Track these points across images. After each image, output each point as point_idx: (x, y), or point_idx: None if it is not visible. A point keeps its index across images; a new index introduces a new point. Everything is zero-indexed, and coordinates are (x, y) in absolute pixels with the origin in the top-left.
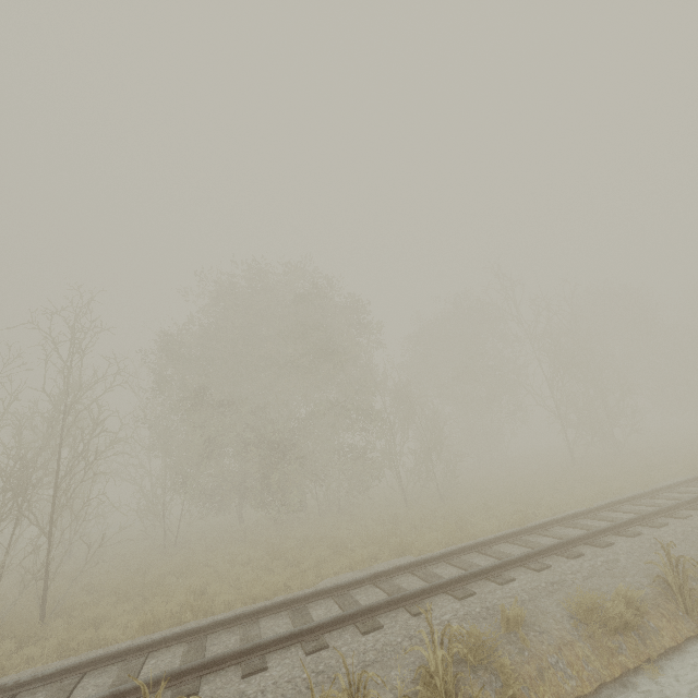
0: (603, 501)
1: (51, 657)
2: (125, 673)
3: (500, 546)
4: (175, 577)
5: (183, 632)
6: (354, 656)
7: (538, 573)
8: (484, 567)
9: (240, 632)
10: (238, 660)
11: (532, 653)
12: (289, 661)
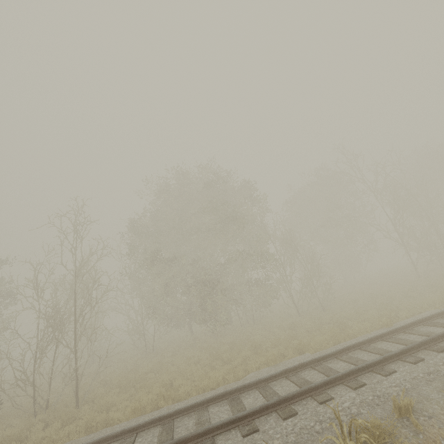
0: None
1: (81, 432)
2: None
3: (376, 344)
4: (153, 373)
5: (158, 417)
6: (279, 438)
7: (414, 365)
8: (369, 362)
9: (195, 417)
10: (195, 441)
11: (426, 436)
12: (231, 442)
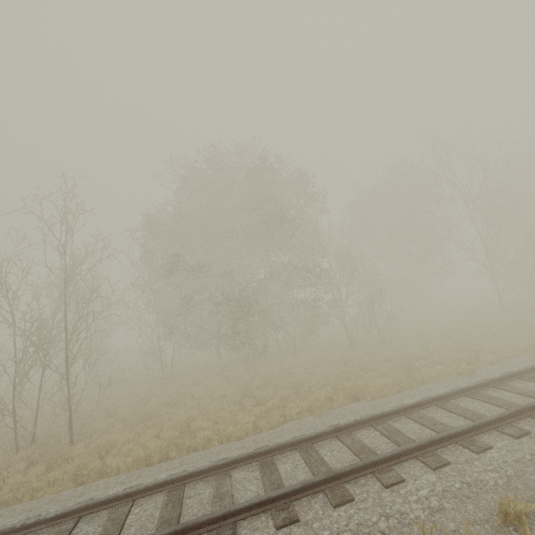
0: None
1: (69, 481)
2: (111, 525)
3: (458, 400)
4: (168, 407)
5: (163, 481)
6: None
7: (516, 440)
8: (454, 431)
9: (213, 485)
10: (209, 527)
11: None
12: (259, 534)
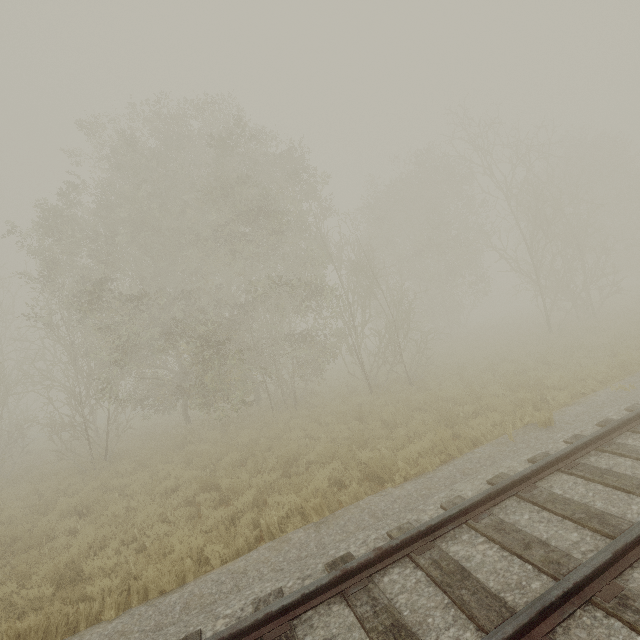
0: (634, 377)
1: None
2: None
3: (548, 481)
4: (75, 518)
5: None
6: None
7: None
8: (583, 576)
9: None
10: None
11: None
12: None
